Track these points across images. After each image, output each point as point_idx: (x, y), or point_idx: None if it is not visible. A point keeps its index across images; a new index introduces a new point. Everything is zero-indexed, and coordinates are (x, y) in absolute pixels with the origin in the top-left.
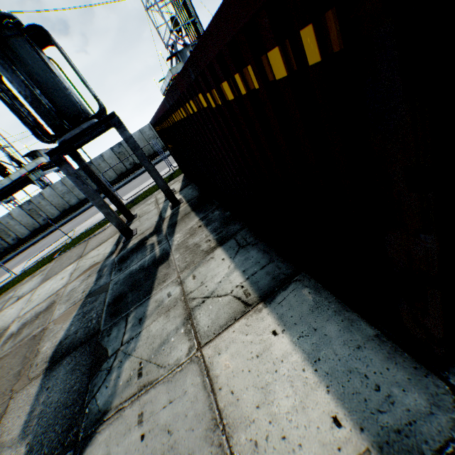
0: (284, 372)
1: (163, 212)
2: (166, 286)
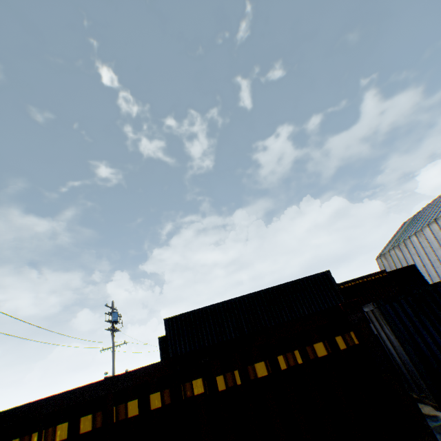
0: None
1: None
2: None
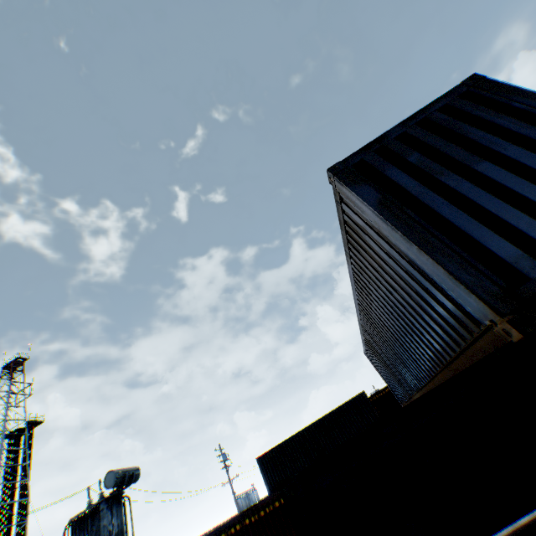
0: None
1: None
2: None
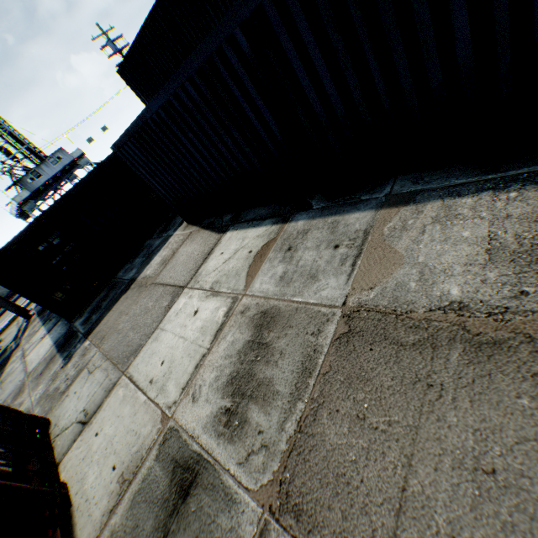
0: (46, 345)
1: (22, 327)
2: (17, 355)
